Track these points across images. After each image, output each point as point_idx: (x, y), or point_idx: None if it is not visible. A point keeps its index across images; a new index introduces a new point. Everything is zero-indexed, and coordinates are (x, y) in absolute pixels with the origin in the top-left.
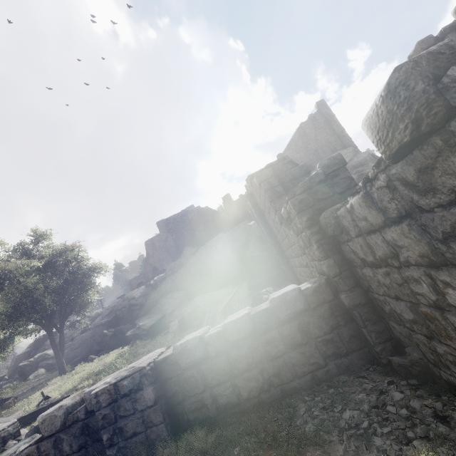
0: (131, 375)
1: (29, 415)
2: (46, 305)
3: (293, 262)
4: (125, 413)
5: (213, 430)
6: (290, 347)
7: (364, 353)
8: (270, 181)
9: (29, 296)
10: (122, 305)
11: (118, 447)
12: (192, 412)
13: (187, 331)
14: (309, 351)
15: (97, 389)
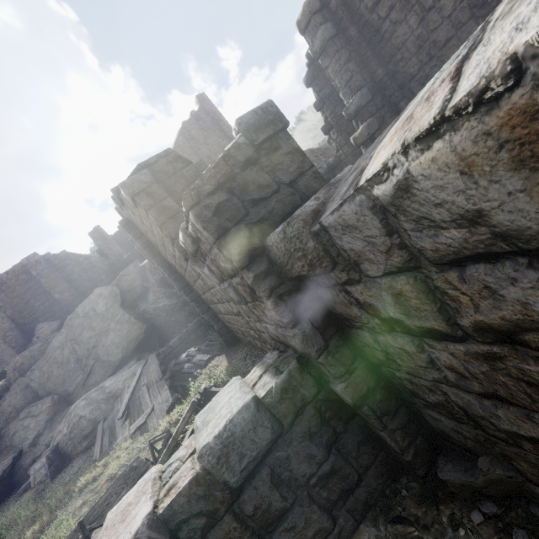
0: None
1: None
2: None
3: (217, 308)
4: None
5: None
6: (265, 532)
7: (382, 462)
8: (151, 191)
9: None
10: None
11: None
12: None
13: (68, 469)
14: (302, 516)
15: None
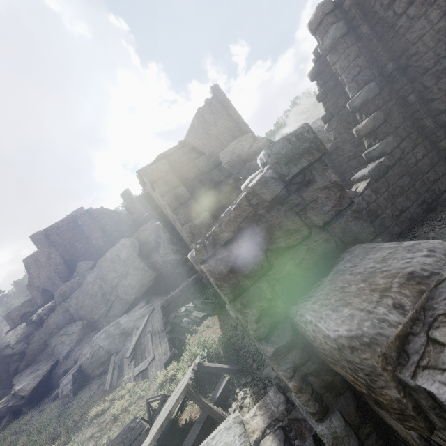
0: None
1: None
2: None
3: None
4: None
5: None
6: None
7: None
8: (167, 179)
9: None
10: None
11: None
12: None
13: (86, 390)
14: None
15: None
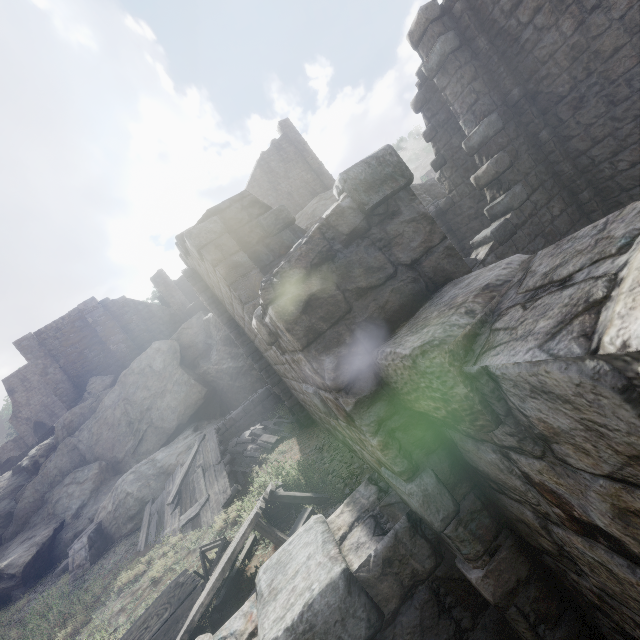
0: None
1: None
2: None
3: (290, 384)
4: None
5: None
6: None
7: None
8: (220, 243)
9: None
10: None
11: None
12: None
13: (110, 556)
14: None
15: None
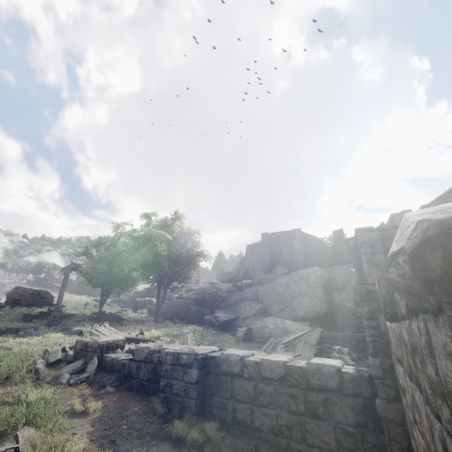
0: (189, 354)
1: (131, 338)
2: (164, 267)
3: None
4: (177, 376)
5: (222, 430)
6: (309, 413)
7: None
8: (373, 245)
9: (157, 257)
10: (211, 291)
11: (166, 395)
12: (216, 407)
13: (249, 343)
14: (326, 429)
15: (169, 350)
